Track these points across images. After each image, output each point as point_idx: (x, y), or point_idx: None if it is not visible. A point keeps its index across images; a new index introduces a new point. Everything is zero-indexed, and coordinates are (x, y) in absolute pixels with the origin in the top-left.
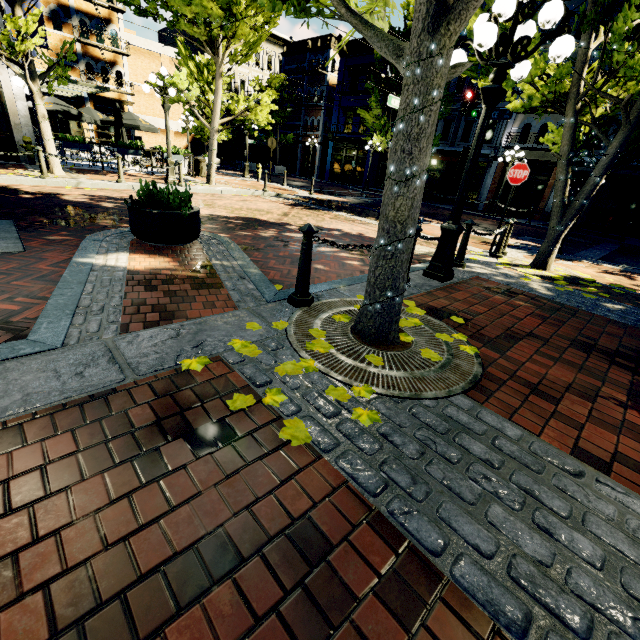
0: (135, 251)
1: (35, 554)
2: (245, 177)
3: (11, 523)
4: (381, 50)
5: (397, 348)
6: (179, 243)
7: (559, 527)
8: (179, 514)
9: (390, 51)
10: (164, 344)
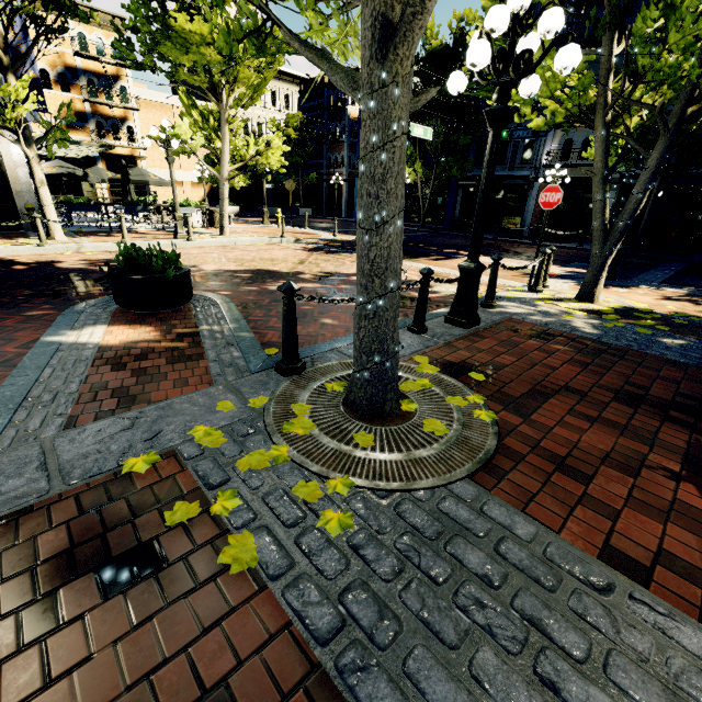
0: (116, 322)
1: None
2: (265, 223)
3: None
4: (337, 84)
5: (395, 421)
6: (167, 308)
7: (570, 678)
8: (56, 691)
9: (345, 84)
10: (112, 439)
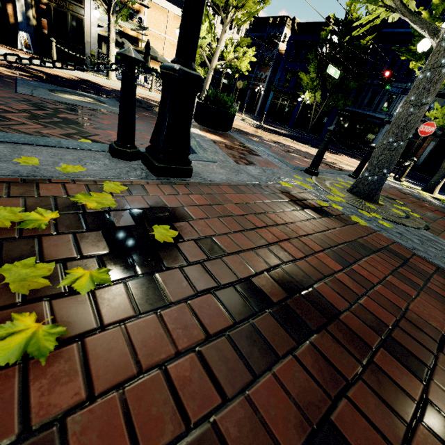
0: (200, 130)
1: (288, 228)
2: None
3: (267, 217)
4: (421, 29)
5: (378, 204)
6: (222, 130)
7: None
8: (332, 233)
9: (429, 30)
10: (262, 173)
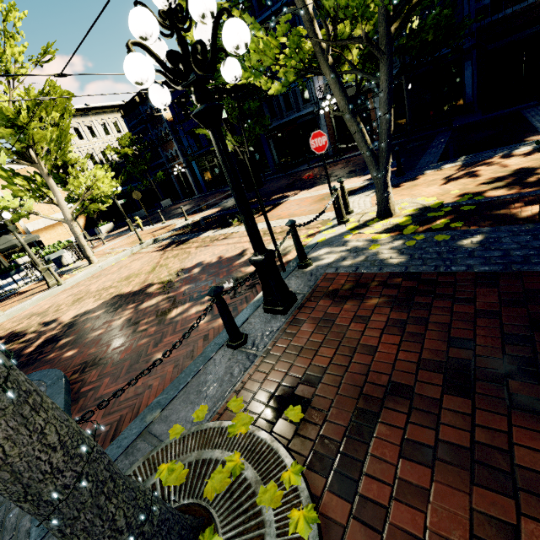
0: None
1: None
2: (132, 231)
3: None
4: None
5: None
6: None
7: None
8: None
9: None
10: None
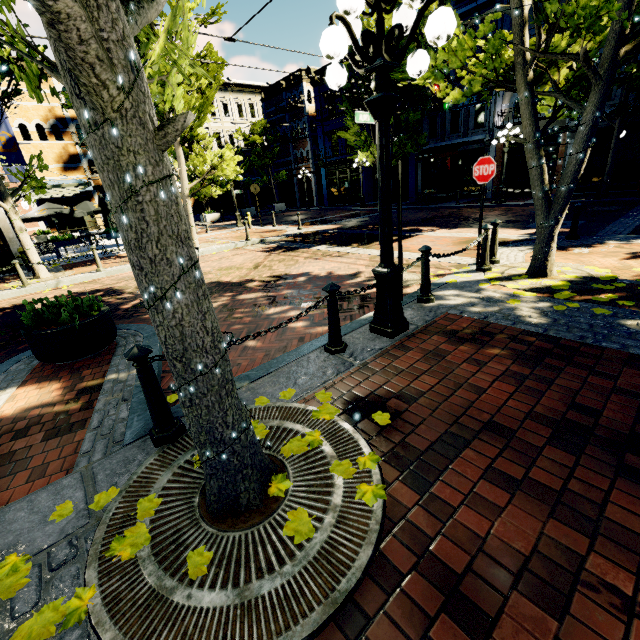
0: (30, 380)
1: None
2: (238, 226)
3: None
4: None
5: (252, 518)
6: (84, 356)
7: None
8: None
9: None
10: None
